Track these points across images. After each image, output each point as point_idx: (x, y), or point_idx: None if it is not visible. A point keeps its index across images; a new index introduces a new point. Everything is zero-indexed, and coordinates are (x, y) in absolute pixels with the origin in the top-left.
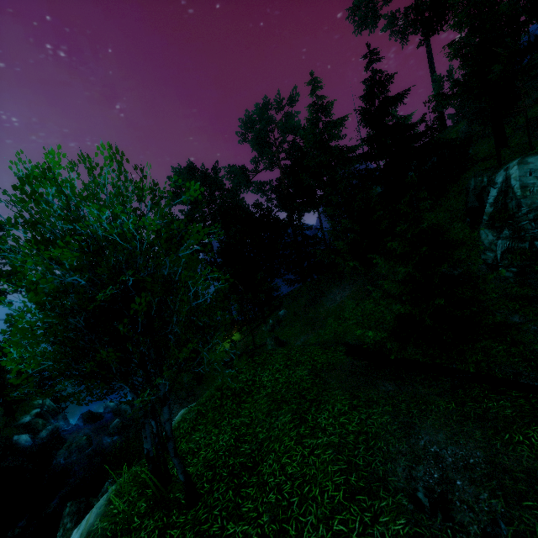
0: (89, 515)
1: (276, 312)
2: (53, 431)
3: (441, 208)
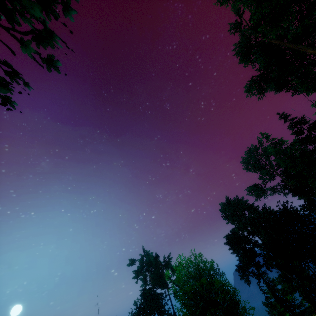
0: None
1: None
2: None
3: None
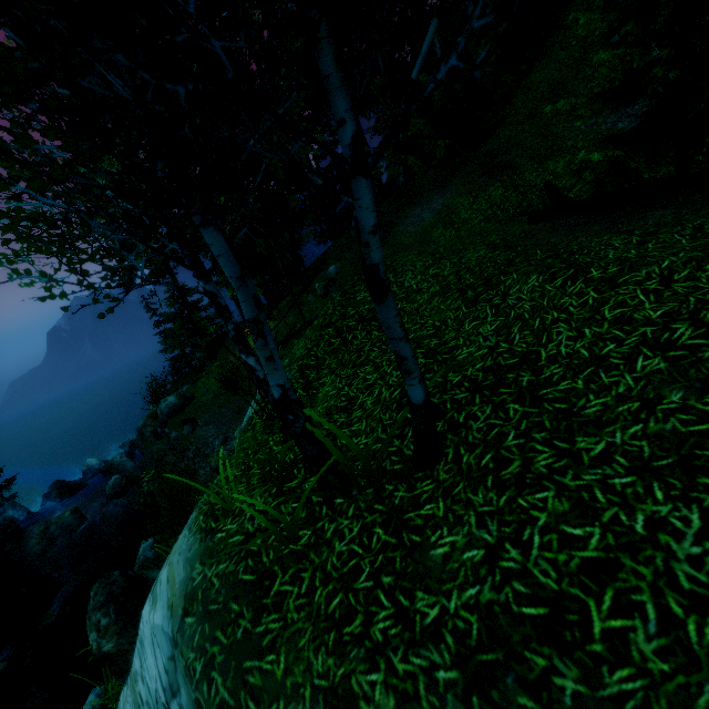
0: (168, 571)
1: (320, 275)
2: (3, 526)
3: (557, 47)
